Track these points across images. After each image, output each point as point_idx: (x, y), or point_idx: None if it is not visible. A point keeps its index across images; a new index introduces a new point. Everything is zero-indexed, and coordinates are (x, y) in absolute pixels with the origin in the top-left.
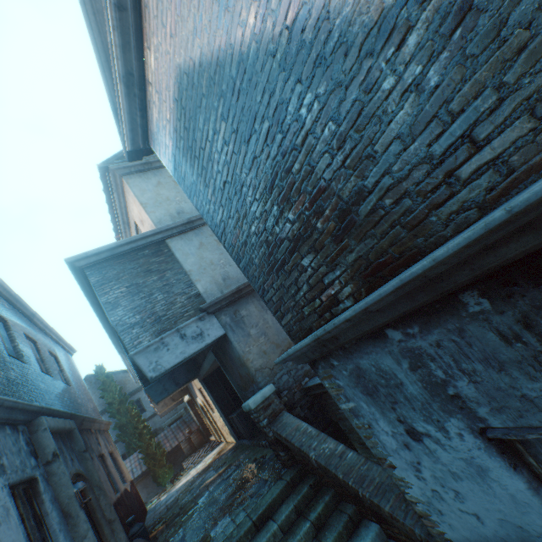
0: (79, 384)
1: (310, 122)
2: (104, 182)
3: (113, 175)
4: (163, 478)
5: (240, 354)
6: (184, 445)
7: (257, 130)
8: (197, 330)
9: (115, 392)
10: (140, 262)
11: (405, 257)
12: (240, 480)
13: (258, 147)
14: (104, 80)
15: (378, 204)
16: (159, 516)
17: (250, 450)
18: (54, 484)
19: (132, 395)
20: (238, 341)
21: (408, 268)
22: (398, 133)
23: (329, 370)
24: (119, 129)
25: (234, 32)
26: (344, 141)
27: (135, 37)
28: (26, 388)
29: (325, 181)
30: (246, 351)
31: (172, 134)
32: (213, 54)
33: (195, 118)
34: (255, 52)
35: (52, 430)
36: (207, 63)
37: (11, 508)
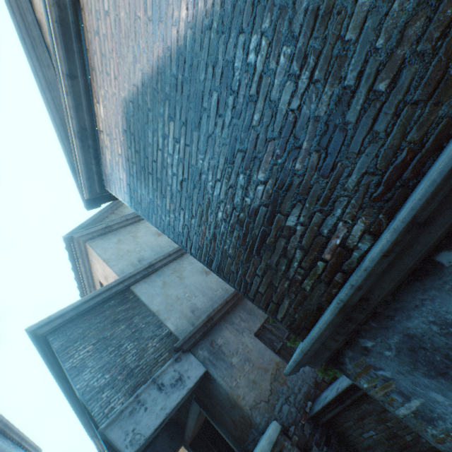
0: None
1: (261, 62)
2: (69, 251)
3: (78, 242)
4: None
5: (227, 392)
6: None
7: (206, 108)
8: (175, 375)
9: None
10: (106, 314)
11: (431, 139)
12: None
13: (210, 124)
14: (62, 146)
15: (369, 96)
16: None
17: None
18: None
19: None
20: (222, 376)
21: (442, 150)
22: (371, 3)
23: (363, 359)
24: (78, 183)
25: (169, 35)
26: (305, 56)
27: (86, 97)
28: None
29: (293, 112)
30: (233, 386)
31: (124, 165)
32: (153, 67)
33: (144, 136)
34: (191, 37)
35: None
36: (149, 79)
37: None
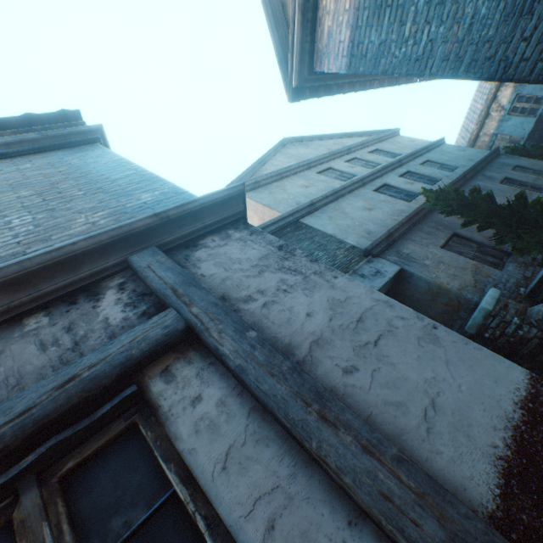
0: None
1: None
2: None
3: None
4: None
5: (429, 280)
6: None
7: None
8: (372, 270)
9: None
10: (287, 236)
11: None
12: None
13: None
14: (272, 38)
15: None
16: None
17: None
18: None
19: None
20: (419, 271)
21: None
22: None
23: None
24: (283, 76)
25: None
26: None
27: None
28: None
29: None
30: (433, 277)
31: (350, 20)
32: None
33: None
34: None
35: None
36: None
37: None
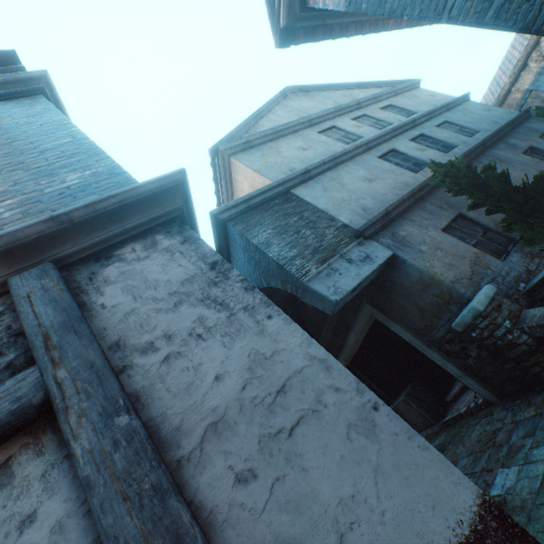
0: None
1: None
2: (214, 169)
3: (222, 158)
4: None
5: (421, 270)
6: None
7: None
8: (361, 254)
9: None
10: (274, 210)
11: None
12: (469, 448)
13: None
14: None
15: None
16: None
17: (445, 432)
18: None
19: None
20: (412, 258)
21: None
22: None
23: None
24: (269, 12)
25: None
26: None
27: None
28: None
29: None
30: (427, 266)
31: None
32: None
33: None
34: None
35: None
36: None
37: None
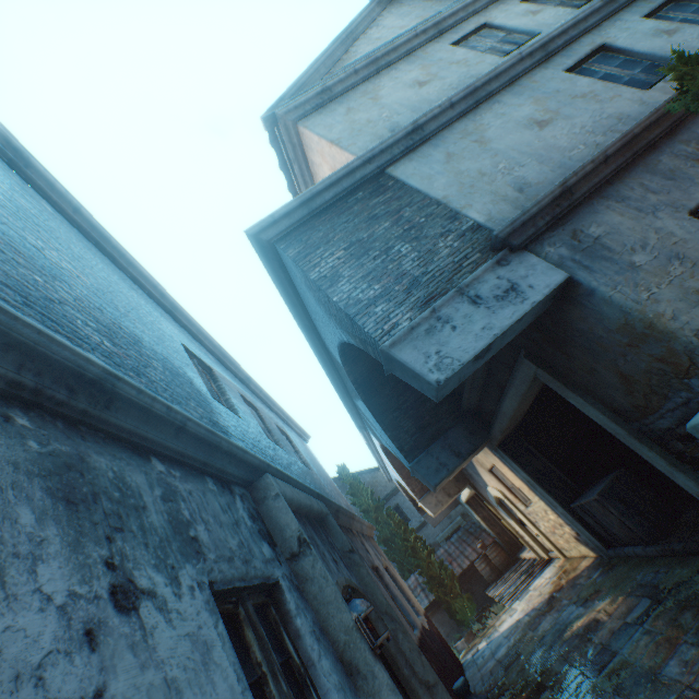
0: (321, 473)
1: None
2: (277, 150)
3: (285, 129)
4: (463, 615)
5: (628, 309)
6: (480, 567)
7: None
8: (501, 284)
9: (366, 497)
10: (353, 212)
11: None
12: None
13: None
14: None
15: None
16: (493, 679)
17: (665, 566)
18: (312, 600)
19: (387, 500)
20: (609, 285)
21: None
22: None
23: None
24: None
25: None
26: None
27: None
28: (245, 445)
29: None
30: (642, 301)
31: None
32: None
33: None
34: None
35: (292, 506)
36: None
37: (215, 645)
